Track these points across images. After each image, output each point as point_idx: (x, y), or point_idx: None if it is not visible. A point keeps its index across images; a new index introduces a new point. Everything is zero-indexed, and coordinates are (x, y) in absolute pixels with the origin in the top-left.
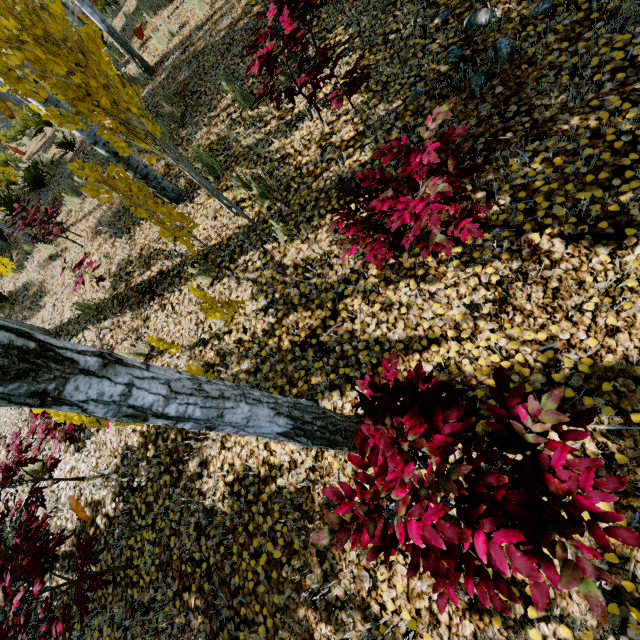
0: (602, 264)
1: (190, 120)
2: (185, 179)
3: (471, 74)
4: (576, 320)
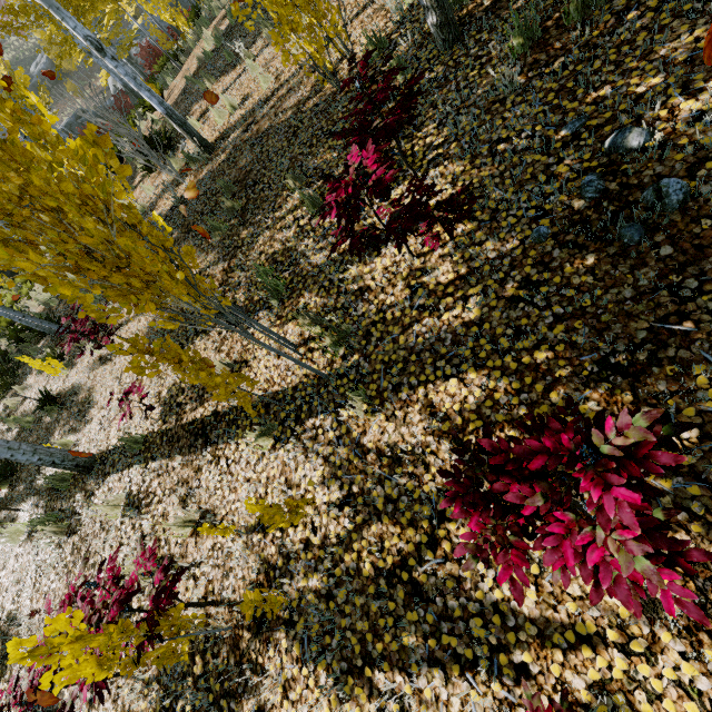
0: None
1: (252, 218)
2: (245, 295)
3: (622, 224)
4: None
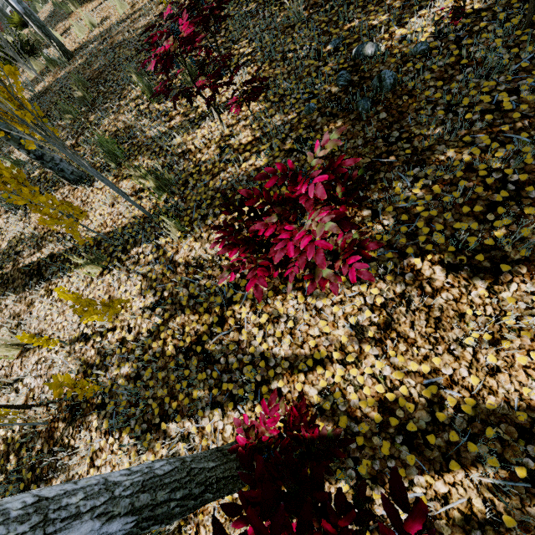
0: (480, 298)
1: (100, 105)
2: (88, 162)
3: (359, 98)
4: (458, 354)
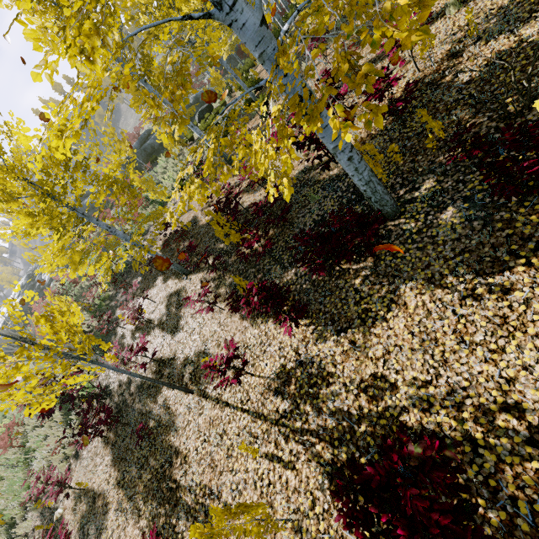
0: None
1: None
2: None
3: None
4: None
